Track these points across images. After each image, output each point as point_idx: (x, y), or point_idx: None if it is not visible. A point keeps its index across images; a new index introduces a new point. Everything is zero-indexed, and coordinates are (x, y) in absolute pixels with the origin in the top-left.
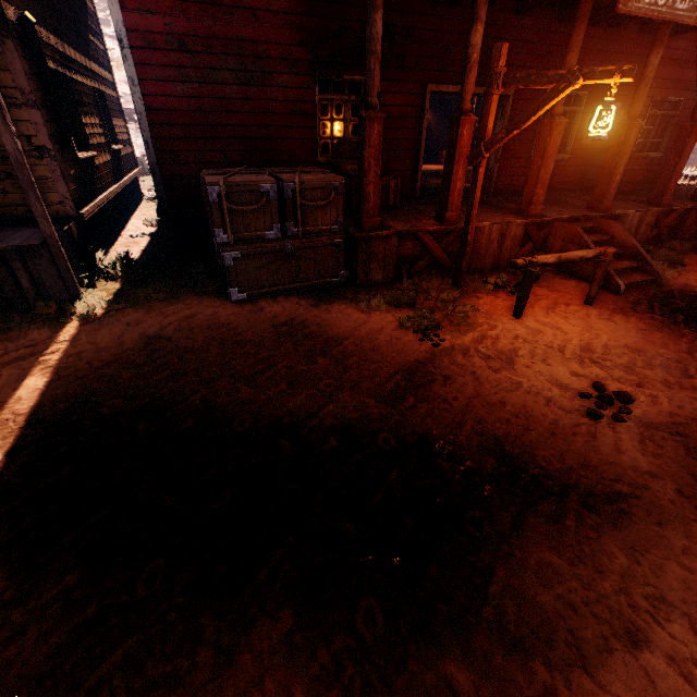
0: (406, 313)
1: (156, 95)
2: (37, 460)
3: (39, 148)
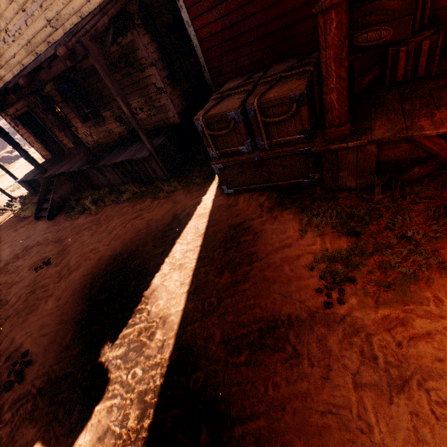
0: (341, 243)
1: (202, 27)
2: (105, 283)
3: (159, 88)
